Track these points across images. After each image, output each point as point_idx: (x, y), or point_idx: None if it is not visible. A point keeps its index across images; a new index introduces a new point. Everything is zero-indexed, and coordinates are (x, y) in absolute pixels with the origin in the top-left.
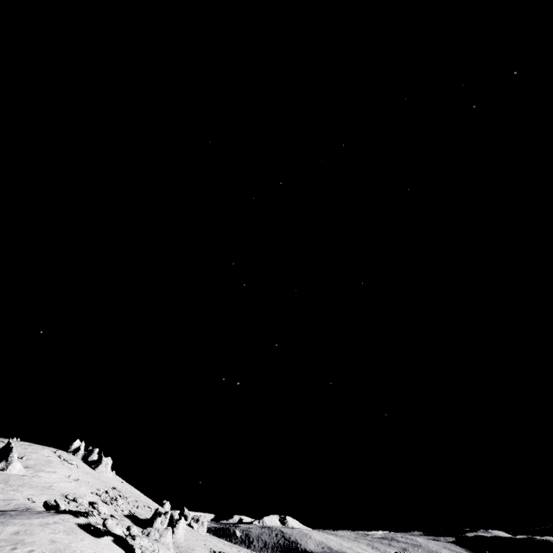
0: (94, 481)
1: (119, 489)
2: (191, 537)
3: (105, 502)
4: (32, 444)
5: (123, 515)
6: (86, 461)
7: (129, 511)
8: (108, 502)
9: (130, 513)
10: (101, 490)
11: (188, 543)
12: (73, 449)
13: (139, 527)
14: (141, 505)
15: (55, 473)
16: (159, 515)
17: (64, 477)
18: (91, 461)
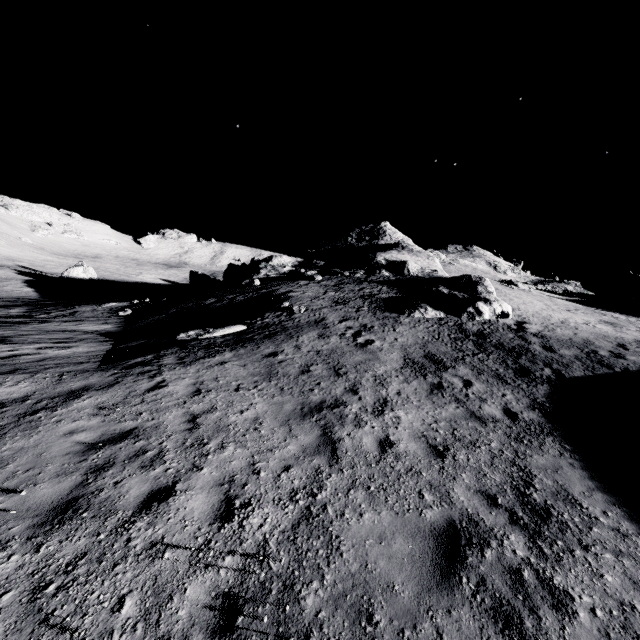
0: None
1: None
2: None
3: None
4: None
5: None
6: None
7: None
8: None
9: None
10: None
11: None
12: None
13: None
14: None
15: None
16: None
17: None
18: None
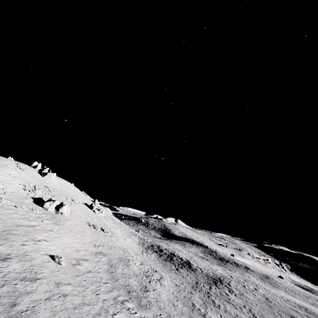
0: (33, 181)
1: (49, 187)
2: (82, 215)
3: (24, 189)
4: (4, 158)
5: (32, 197)
6: (41, 173)
7: (41, 197)
8: (26, 190)
9: (40, 197)
10: (31, 184)
11: (72, 217)
12: (33, 166)
13: (36, 204)
14: (61, 196)
15: (1, 171)
16: (50, 201)
17: (6, 174)
18: (43, 173)
